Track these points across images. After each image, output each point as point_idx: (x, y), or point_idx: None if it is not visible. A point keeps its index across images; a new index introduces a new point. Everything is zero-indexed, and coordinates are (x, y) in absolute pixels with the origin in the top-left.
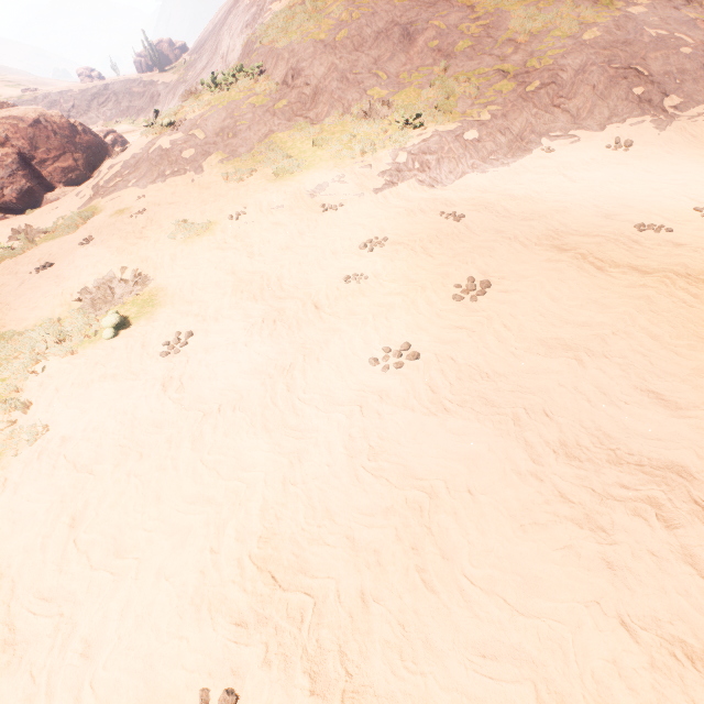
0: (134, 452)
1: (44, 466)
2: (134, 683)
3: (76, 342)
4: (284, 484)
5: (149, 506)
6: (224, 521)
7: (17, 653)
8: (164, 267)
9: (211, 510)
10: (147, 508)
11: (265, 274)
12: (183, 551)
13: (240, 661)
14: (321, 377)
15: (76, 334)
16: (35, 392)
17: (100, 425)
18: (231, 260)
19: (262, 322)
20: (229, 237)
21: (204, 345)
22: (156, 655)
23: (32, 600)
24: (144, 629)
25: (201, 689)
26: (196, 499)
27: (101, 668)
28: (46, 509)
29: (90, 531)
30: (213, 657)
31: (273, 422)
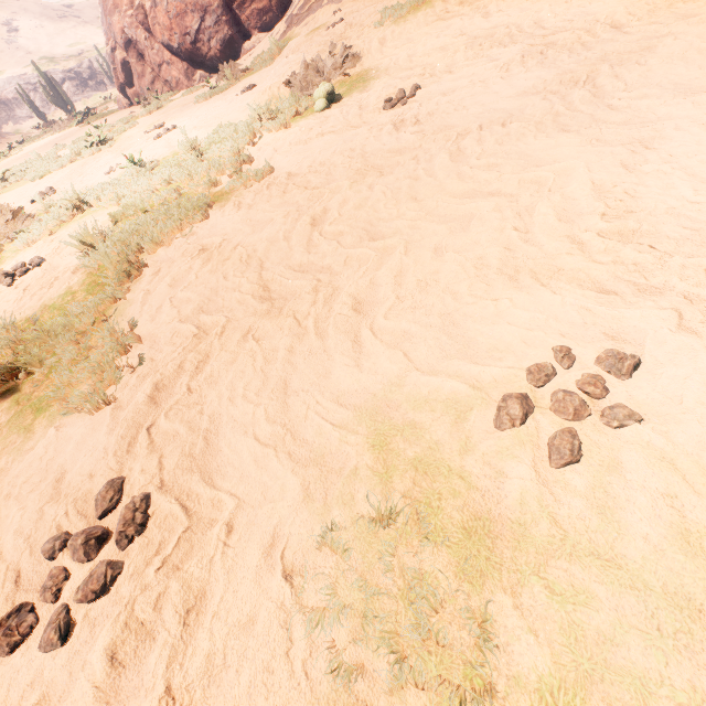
0: (372, 172)
1: (274, 192)
2: (432, 335)
3: (287, 120)
4: (626, 170)
5: (404, 204)
6: (527, 208)
7: (275, 306)
8: (371, 53)
9: (500, 200)
10: (403, 205)
11: (511, 24)
12: (467, 233)
13: (619, 327)
14: (654, 76)
15: (287, 112)
16: (255, 154)
17: (326, 161)
18: (457, 25)
19: (521, 57)
20: (452, 5)
21: (437, 93)
22: (457, 315)
23: (283, 270)
24: (432, 293)
25: (555, 345)
26: (470, 196)
27: (381, 318)
28: (283, 216)
29: (335, 226)
30: (561, 321)
31: (577, 124)
